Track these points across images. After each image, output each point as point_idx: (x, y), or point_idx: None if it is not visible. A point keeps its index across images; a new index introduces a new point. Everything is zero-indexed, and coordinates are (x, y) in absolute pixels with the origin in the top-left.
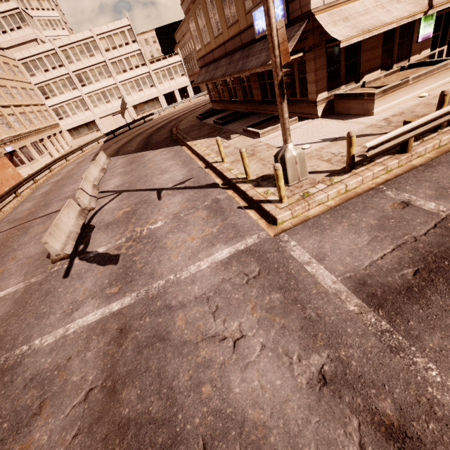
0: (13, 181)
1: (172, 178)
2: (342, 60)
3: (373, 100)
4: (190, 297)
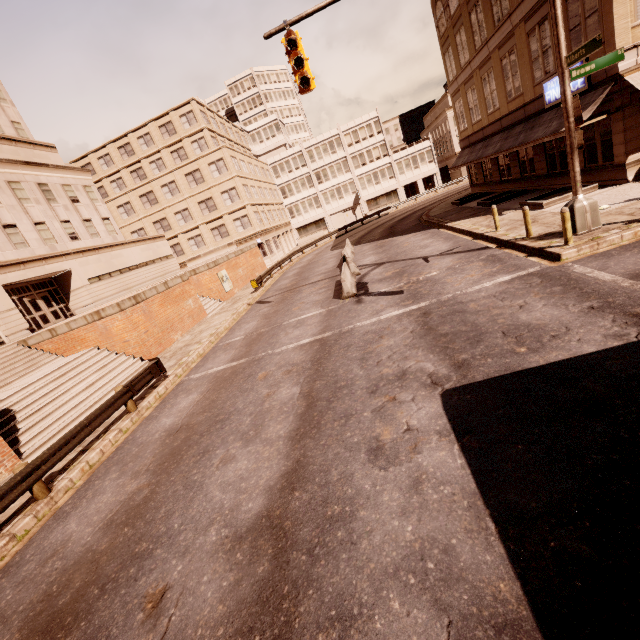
0: (260, 268)
1: (436, 249)
2: None
3: None
4: (478, 297)
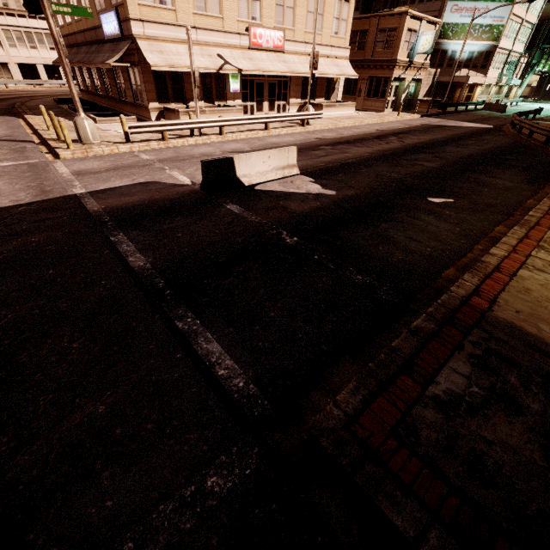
0: None
1: None
2: (169, 83)
3: (179, 116)
4: None
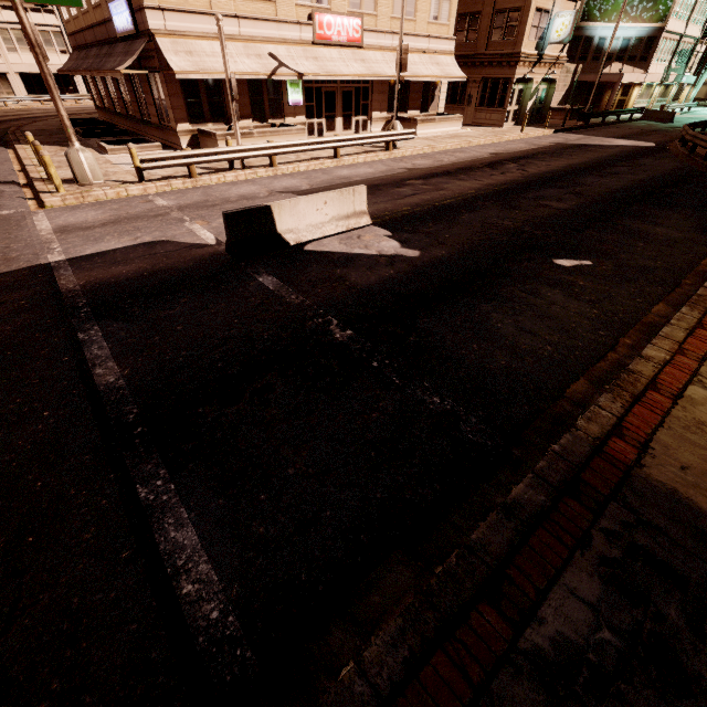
0: None
1: None
2: (203, 96)
3: (217, 141)
4: None
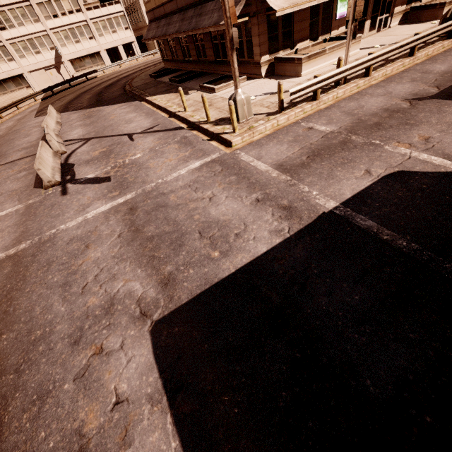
0: None
1: (140, 126)
2: (279, 28)
3: (301, 64)
4: (177, 187)
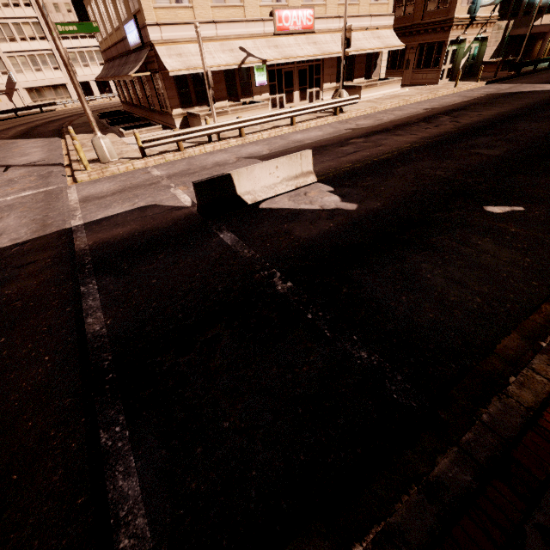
0: None
1: (28, 160)
2: (191, 86)
3: (201, 120)
4: None
